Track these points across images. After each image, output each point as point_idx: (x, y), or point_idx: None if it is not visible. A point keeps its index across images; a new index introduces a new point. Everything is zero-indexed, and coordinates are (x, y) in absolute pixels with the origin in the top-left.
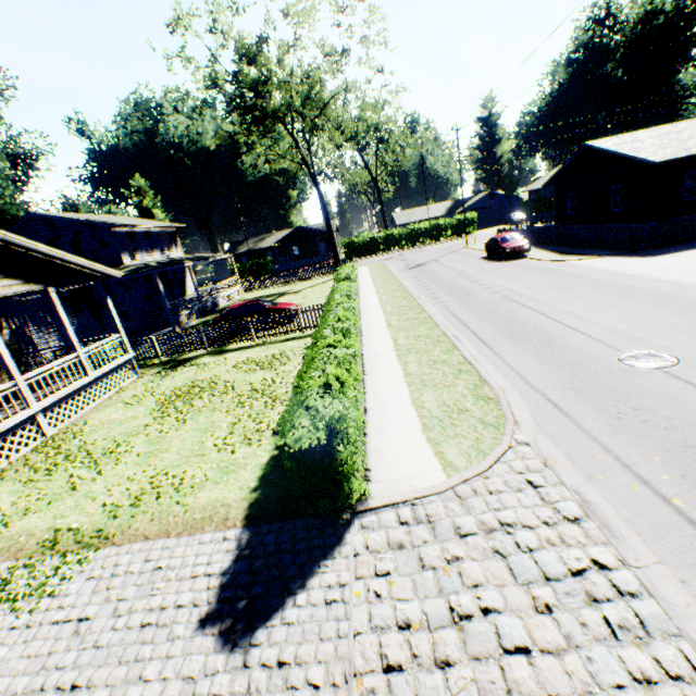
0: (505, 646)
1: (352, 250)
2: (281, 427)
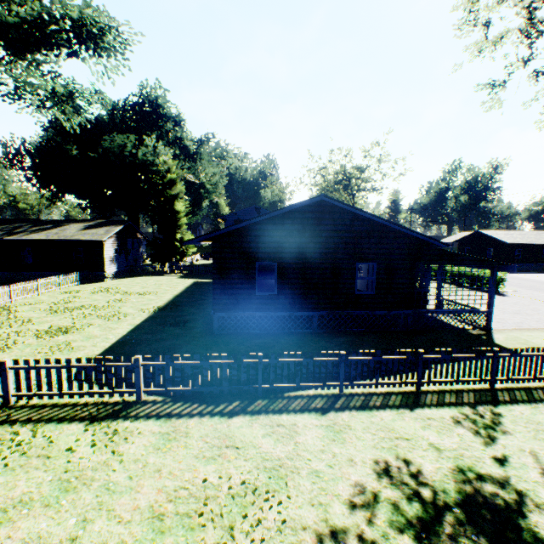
0: (540, 296)
1: None
2: None
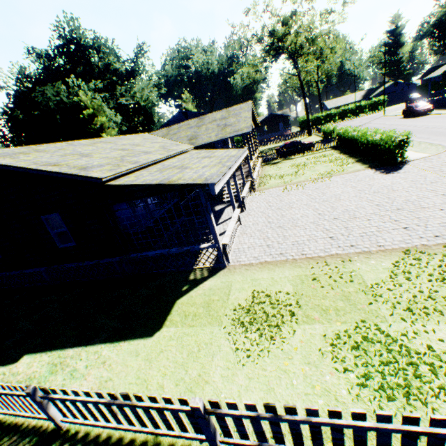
0: None
1: (304, 125)
2: (390, 139)
